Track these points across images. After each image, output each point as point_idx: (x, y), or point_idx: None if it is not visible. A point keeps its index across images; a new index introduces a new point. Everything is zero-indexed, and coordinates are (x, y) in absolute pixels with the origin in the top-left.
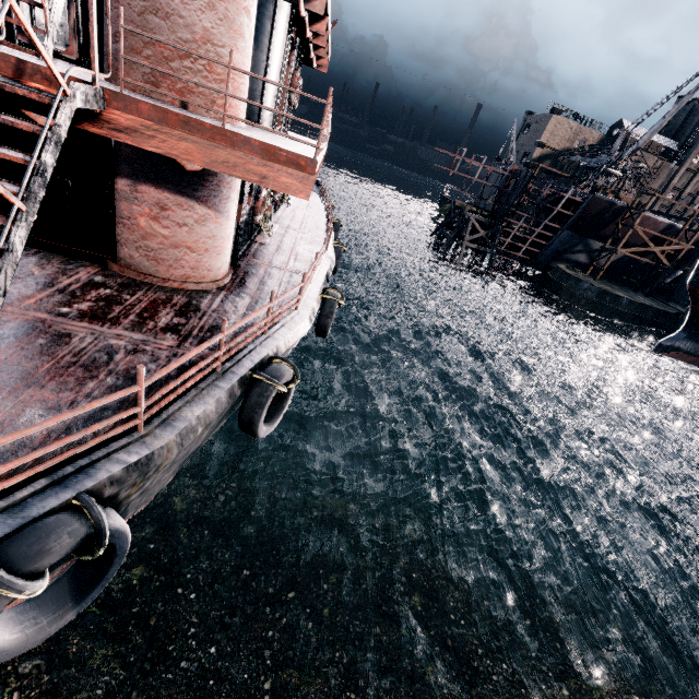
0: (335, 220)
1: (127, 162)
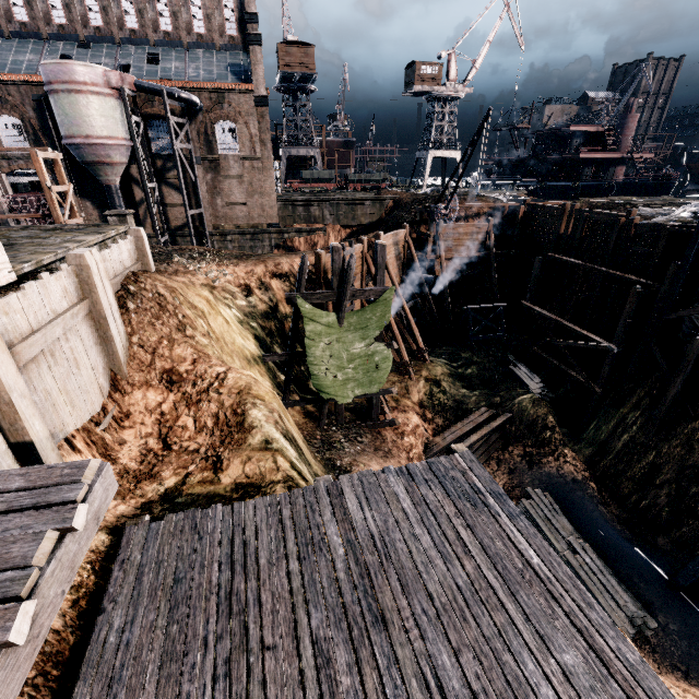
0: None
1: (619, 163)
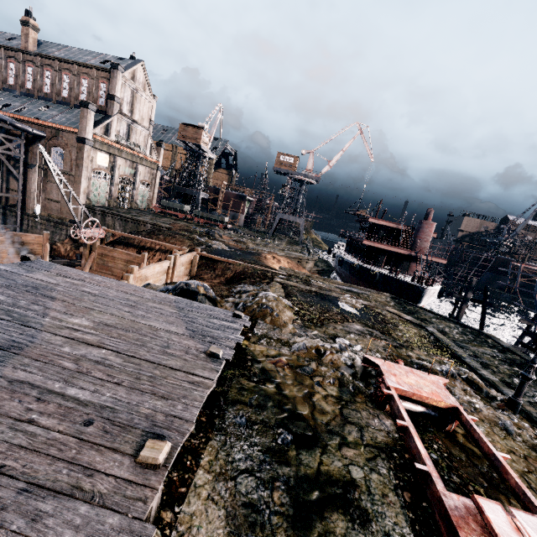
0: None
1: (414, 260)
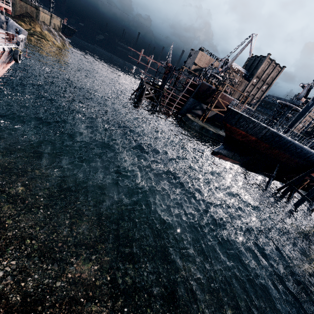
0: None
1: None
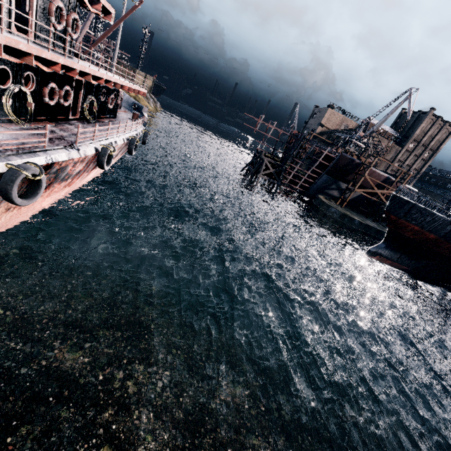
0: (132, 136)
1: None
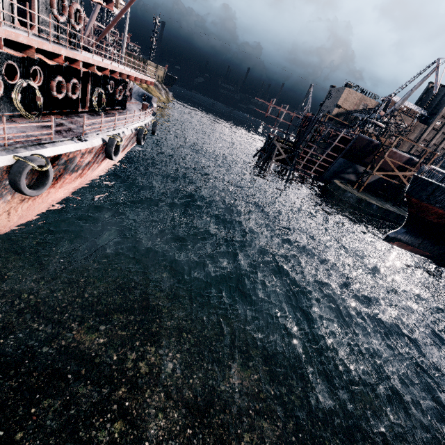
0: (140, 126)
1: None
